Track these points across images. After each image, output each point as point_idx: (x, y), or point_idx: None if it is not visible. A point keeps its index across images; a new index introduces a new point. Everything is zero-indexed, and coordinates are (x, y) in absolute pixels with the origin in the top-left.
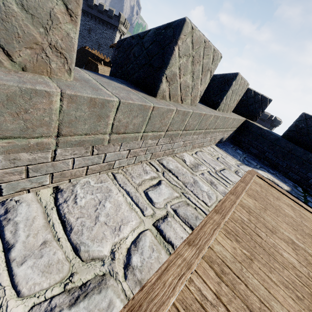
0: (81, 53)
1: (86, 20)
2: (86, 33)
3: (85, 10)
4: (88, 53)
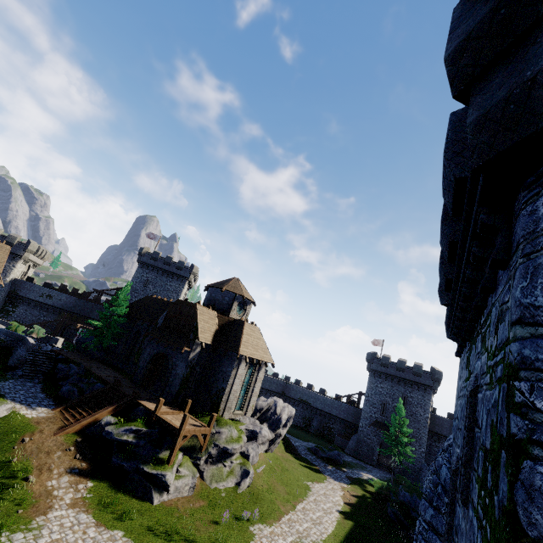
0: (145, 303)
1: (144, 272)
2: (140, 286)
3: (145, 262)
4: (158, 302)
